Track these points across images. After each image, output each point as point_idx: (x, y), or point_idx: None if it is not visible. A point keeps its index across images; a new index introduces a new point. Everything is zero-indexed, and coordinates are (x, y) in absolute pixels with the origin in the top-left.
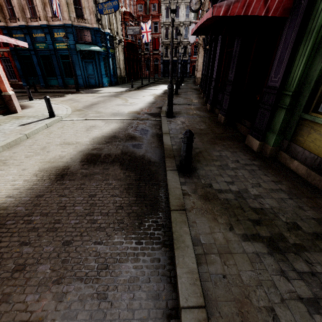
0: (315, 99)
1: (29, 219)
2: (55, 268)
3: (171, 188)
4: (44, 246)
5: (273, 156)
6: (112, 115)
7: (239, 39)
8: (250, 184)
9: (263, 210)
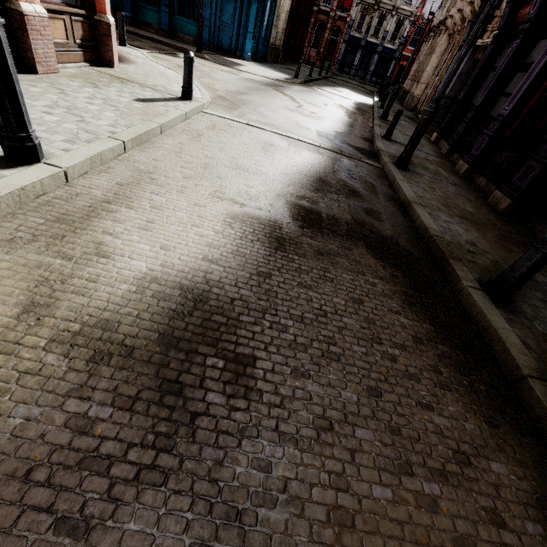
0: None
1: (276, 321)
2: (384, 440)
3: (499, 328)
4: (338, 389)
5: None
6: (292, 130)
7: None
8: None
9: None
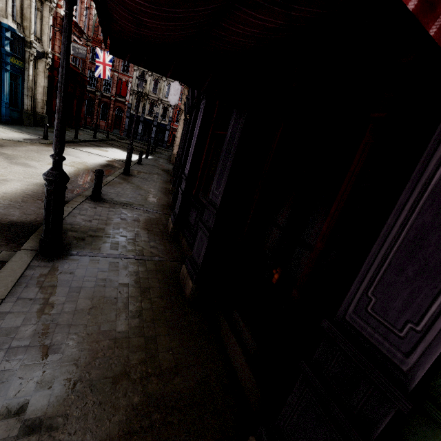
0: None
1: None
2: None
3: None
4: None
5: None
6: None
7: (241, 117)
8: None
9: None
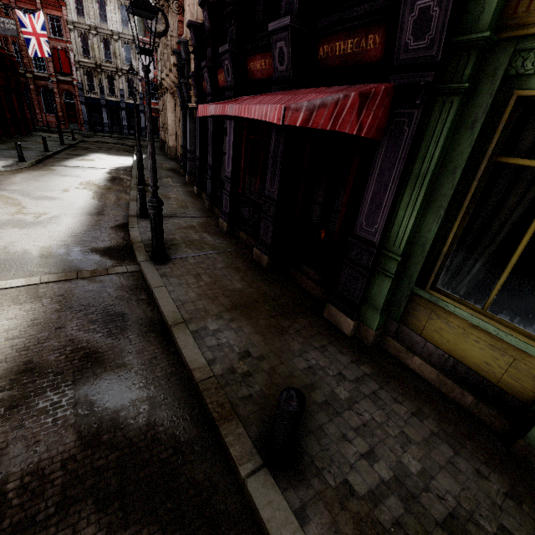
0: (433, 272)
1: None
2: None
3: None
4: None
5: (376, 341)
6: None
7: (281, 135)
8: (396, 443)
9: (455, 517)
